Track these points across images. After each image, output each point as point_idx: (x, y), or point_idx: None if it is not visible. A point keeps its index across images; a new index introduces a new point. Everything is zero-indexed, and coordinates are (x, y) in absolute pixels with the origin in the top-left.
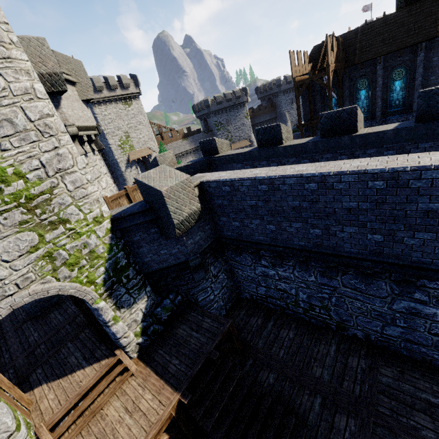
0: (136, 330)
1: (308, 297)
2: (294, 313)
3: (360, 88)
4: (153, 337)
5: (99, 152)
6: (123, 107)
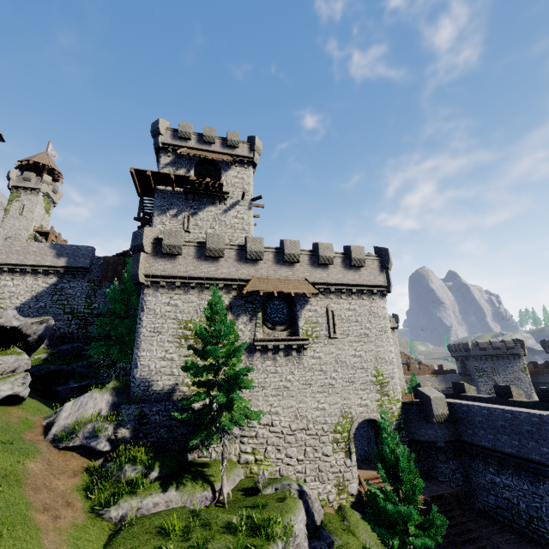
0: None
1: (526, 506)
2: (519, 526)
3: None
4: None
5: None
6: None
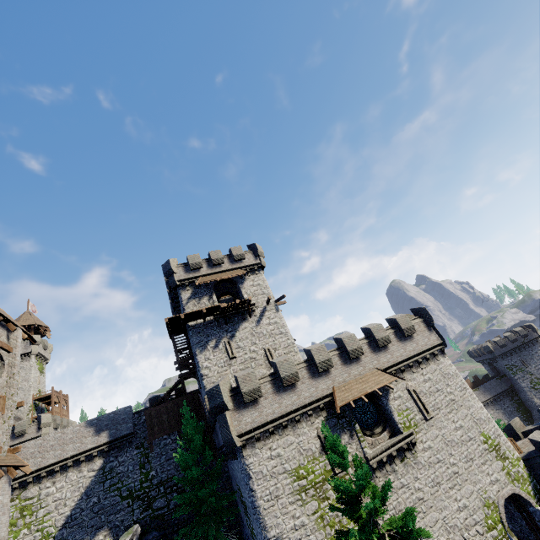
0: None
1: None
2: None
3: None
4: None
5: None
6: None
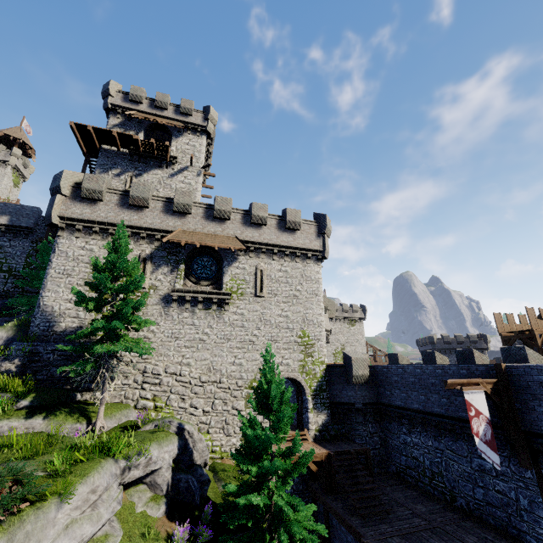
0: (316, 428)
1: (430, 463)
2: (424, 484)
3: None
4: (323, 438)
5: None
6: (347, 325)
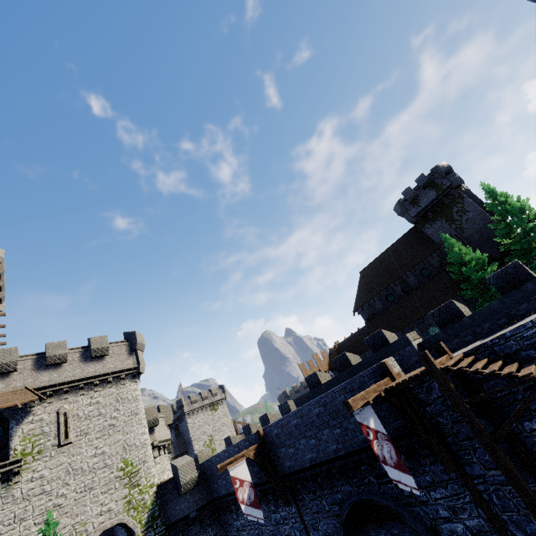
0: None
1: None
2: None
3: None
4: None
5: None
6: (210, 413)
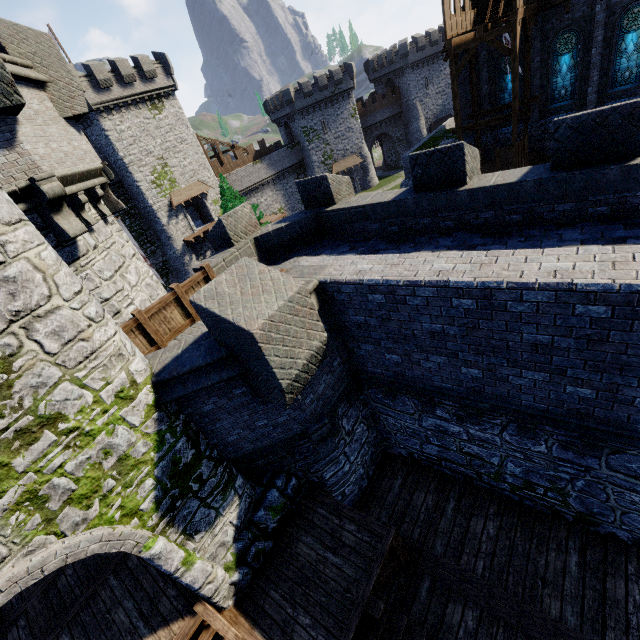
0: (227, 561)
1: (525, 472)
2: (491, 487)
3: (561, 51)
4: (258, 565)
5: (122, 196)
6: (149, 114)
